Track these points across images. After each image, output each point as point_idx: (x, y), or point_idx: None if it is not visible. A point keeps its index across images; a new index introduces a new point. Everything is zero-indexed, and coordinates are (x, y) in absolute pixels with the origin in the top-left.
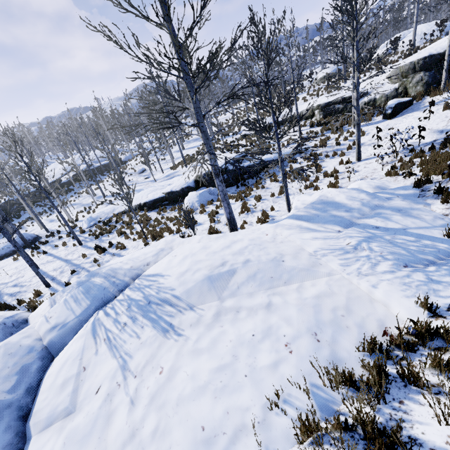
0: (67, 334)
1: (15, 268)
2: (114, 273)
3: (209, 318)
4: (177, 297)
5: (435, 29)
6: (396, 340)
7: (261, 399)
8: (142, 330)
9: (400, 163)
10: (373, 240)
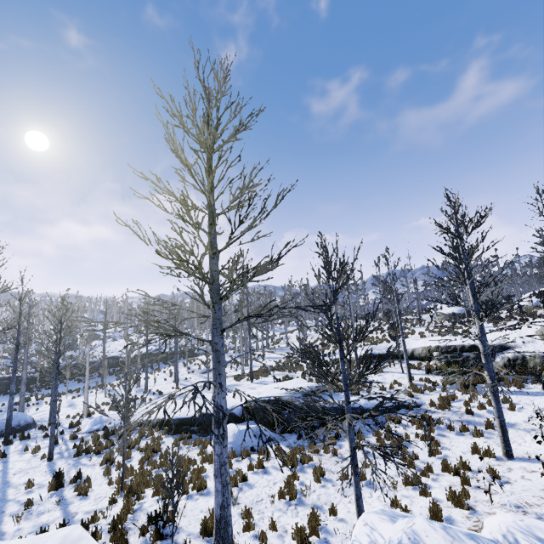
0: None
1: None
2: None
3: None
4: None
5: None
6: None
7: None
8: None
9: None
10: None
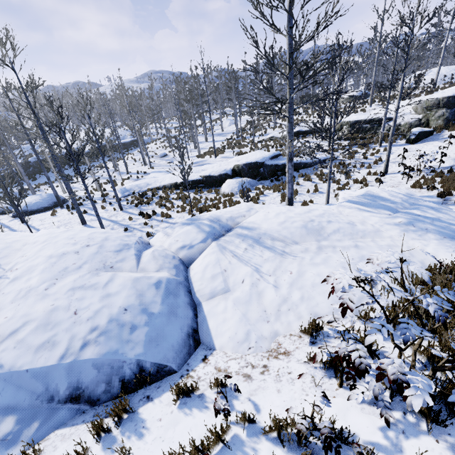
0: (195, 253)
1: (59, 222)
2: (217, 218)
3: (314, 249)
4: (283, 236)
5: (453, 73)
6: (450, 267)
7: None
8: (262, 253)
9: (422, 180)
10: (418, 221)
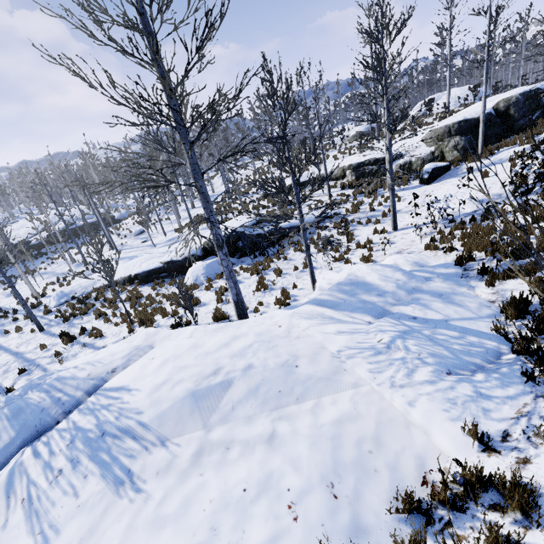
0: None
1: None
2: (62, 384)
3: (185, 461)
4: (144, 424)
5: (469, 93)
6: (439, 495)
7: None
8: (84, 483)
9: (440, 235)
10: (409, 336)
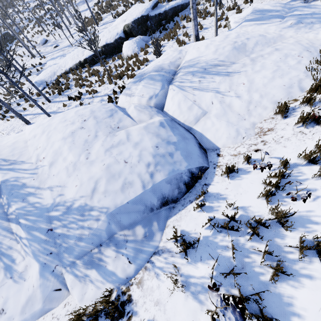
0: (161, 99)
1: (4, 130)
2: (160, 68)
3: (249, 62)
4: (222, 61)
5: None
6: None
7: (301, 71)
8: (213, 79)
9: None
10: (304, 19)
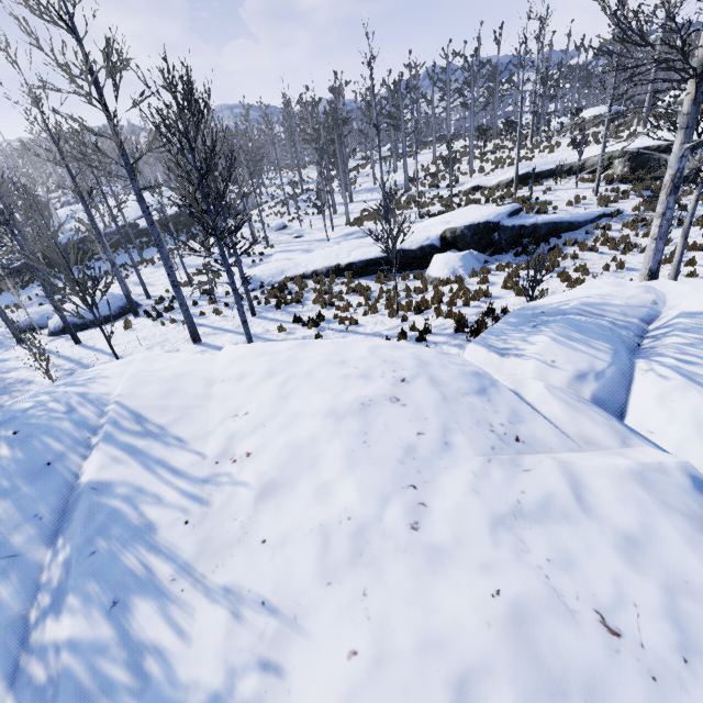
0: (614, 389)
1: (145, 339)
2: (597, 310)
3: None
4: None
5: None
6: None
7: None
8: None
9: None
10: None
